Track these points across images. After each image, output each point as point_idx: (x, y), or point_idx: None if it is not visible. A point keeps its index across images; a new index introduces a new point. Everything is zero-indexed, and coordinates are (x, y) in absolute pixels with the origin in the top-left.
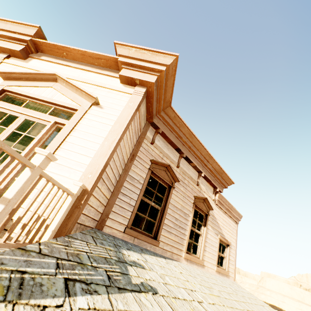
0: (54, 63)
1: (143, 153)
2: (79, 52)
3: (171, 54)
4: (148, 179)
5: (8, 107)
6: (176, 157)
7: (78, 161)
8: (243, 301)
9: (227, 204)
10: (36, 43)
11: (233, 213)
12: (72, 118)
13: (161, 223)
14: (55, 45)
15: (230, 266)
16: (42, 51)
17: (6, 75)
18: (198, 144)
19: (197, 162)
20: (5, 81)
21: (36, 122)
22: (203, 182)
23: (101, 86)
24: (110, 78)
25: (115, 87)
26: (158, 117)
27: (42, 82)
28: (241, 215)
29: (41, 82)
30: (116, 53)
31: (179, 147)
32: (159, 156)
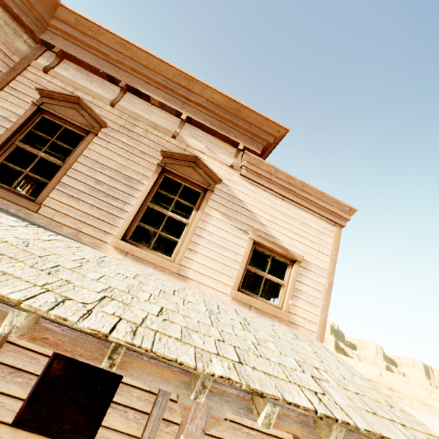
0: None
1: (24, 84)
2: None
3: None
4: (28, 117)
5: None
6: (113, 93)
7: None
8: (183, 313)
9: (284, 178)
10: None
11: (313, 199)
12: None
13: (52, 180)
14: None
15: (300, 305)
16: None
17: None
18: (148, 58)
19: (164, 96)
20: None
21: None
22: (200, 136)
23: None
24: None
25: None
26: (51, 31)
27: None
28: (350, 207)
29: None
30: None
31: (107, 72)
32: (65, 89)
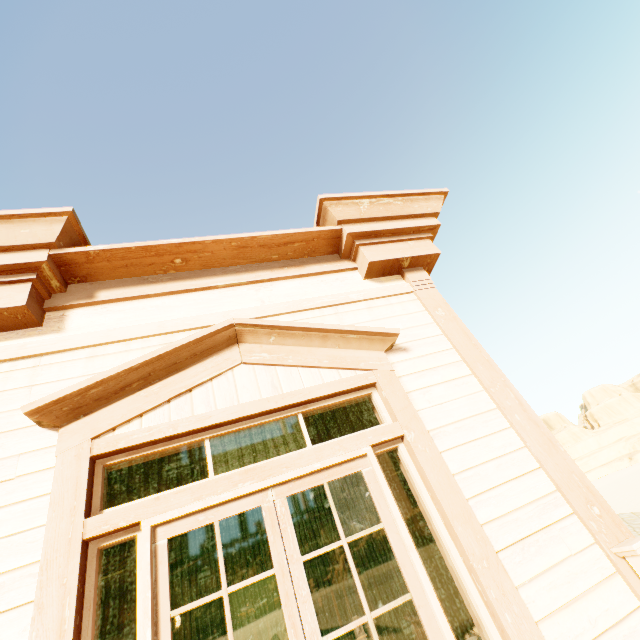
0: (152, 297)
1: None
2: (233, 244)
3: (437, 192)
4: None
5: (196, 503)
6: None
7: (532, 498)
8: None
9: None
10: (68, 261)
11: None
12: (396, 412)
13: None
14: (150, 247)
15: None
16: (83, 277)
17: (65, 405)
18: None
19: None
20: (67, 427)
21: (324, 484)
22: None
23: (344, 302)
24: (332, 277)
25: (371, 292)
26: None
27: (199, 364)
28: None
29: (195, 366)
30: (319, 219)
31: None
32: None
